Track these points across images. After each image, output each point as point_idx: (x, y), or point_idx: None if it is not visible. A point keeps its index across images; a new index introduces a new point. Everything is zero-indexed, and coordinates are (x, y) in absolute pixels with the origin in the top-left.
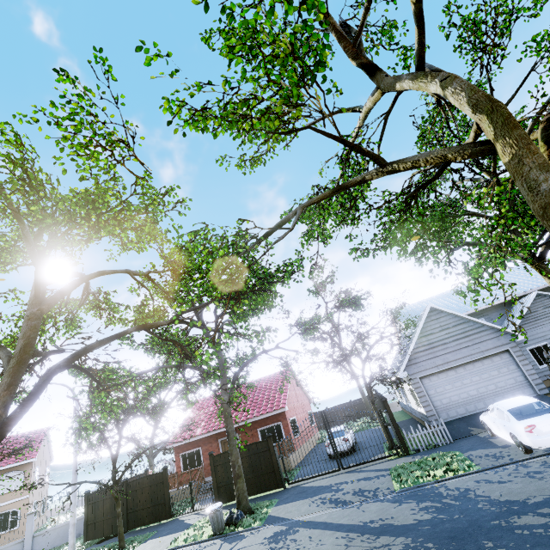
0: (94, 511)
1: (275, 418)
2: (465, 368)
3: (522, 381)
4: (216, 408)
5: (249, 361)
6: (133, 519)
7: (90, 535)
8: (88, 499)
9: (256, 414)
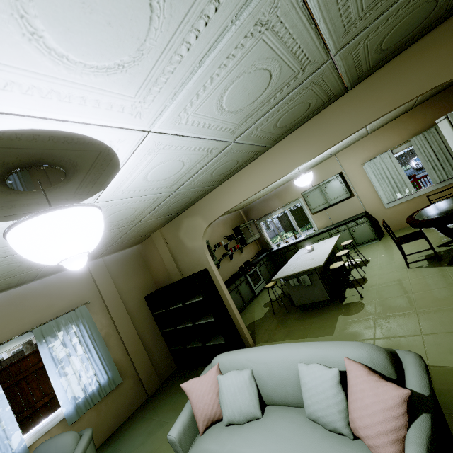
0: (285, 222)
1: None
2: None
3: None
4: None
5: None
6: (308, 219)
7: (287, 230)
8: (279, 219)
9: None
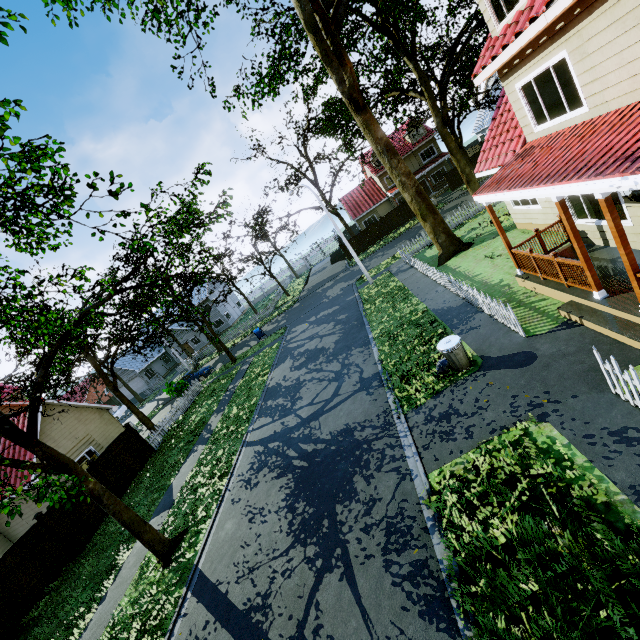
0: None
1: None
2: (128, 384)
3: (145, 384)
4: None
5: None
6: None
7: None
8: None
9: None
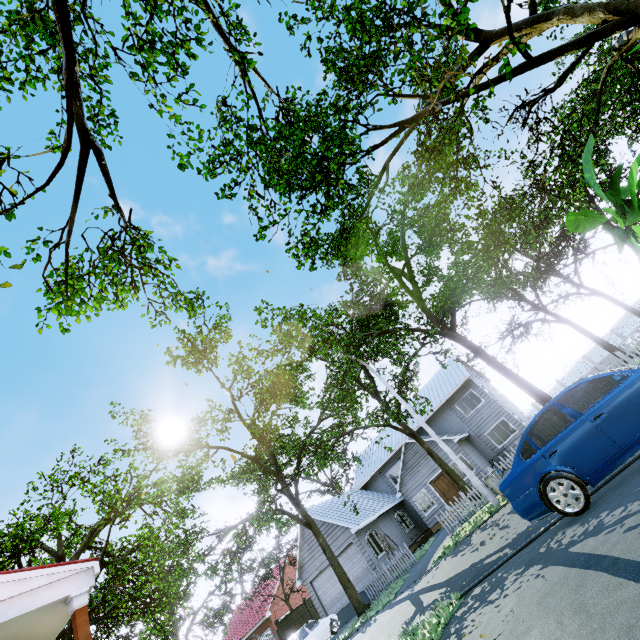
0: None
1: (266, 624)
2: None
3: (367, 568)
4: (238, 619)
5: (197, 611)
6: None
7: None
8: None
9: (250, 627)
